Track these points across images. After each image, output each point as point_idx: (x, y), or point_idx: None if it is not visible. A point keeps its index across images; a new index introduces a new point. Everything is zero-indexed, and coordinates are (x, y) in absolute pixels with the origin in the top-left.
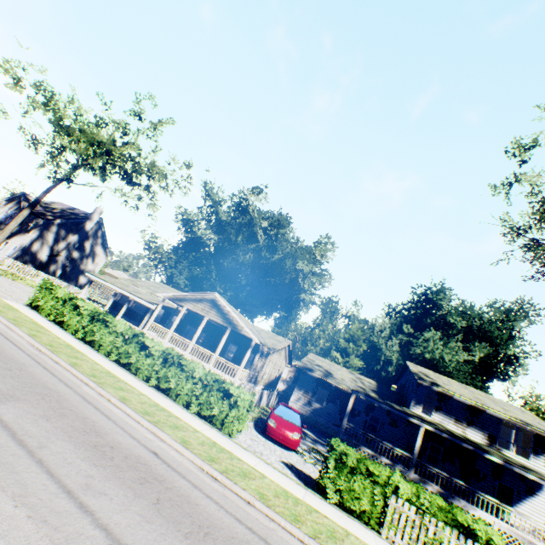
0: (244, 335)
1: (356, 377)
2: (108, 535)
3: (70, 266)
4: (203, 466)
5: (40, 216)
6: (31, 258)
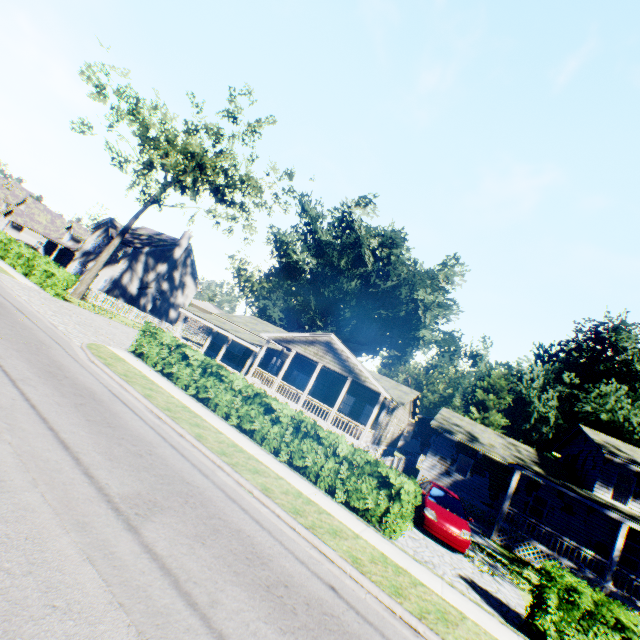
0: (369, 387)
1: (508, 443)
2: None
3: (160, 299)
4: (394, 607)
5: (128, 245)
6: (122, 291)
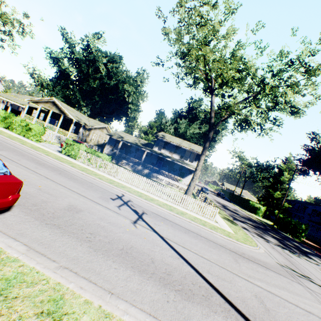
0: (70, 118)
1: (138, 140)
2: None
3: None
4: (3, 137)
5: None
6: None
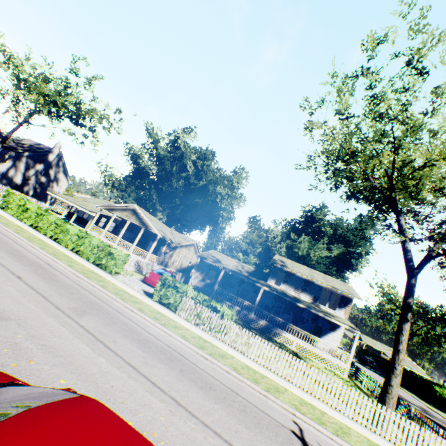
0: (153, 232)
1: (240, 265)
2: (4, 266)
3: (39, 188)
4: (76, 273)
5: (13, 150)
6: (9, 181)
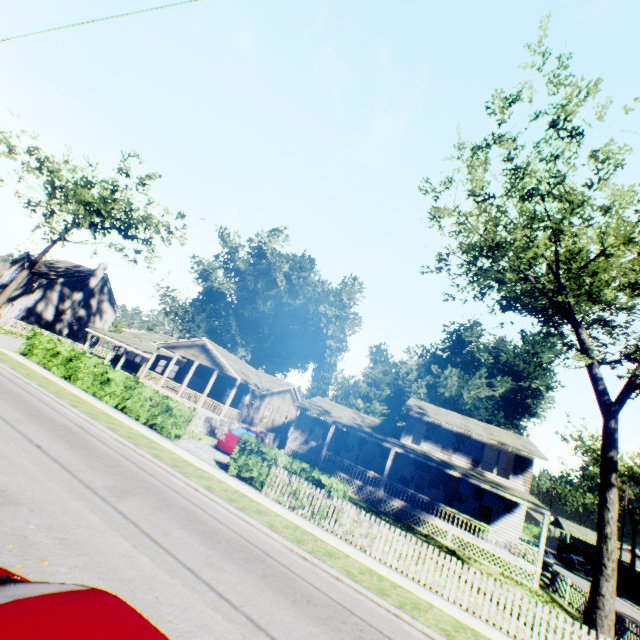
0: (230, 375)
1: (359, 416)
2: (19, 431)
3: (77, 324)
4: (118, 438)
5: (43, 276)
6: (37, 318)
